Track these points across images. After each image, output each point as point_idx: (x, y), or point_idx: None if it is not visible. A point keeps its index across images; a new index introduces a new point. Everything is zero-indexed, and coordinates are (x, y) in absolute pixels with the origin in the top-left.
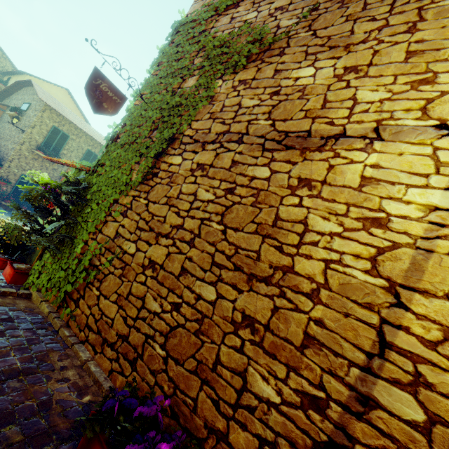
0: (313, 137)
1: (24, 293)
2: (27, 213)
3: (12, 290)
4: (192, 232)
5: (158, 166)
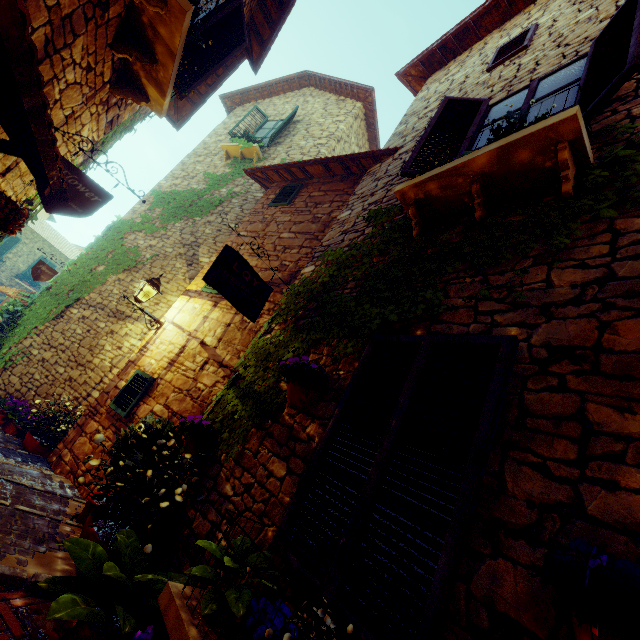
0: (124, 315)
1: None
2: None
3: None
4: (67, 347)
5: (66, 312)
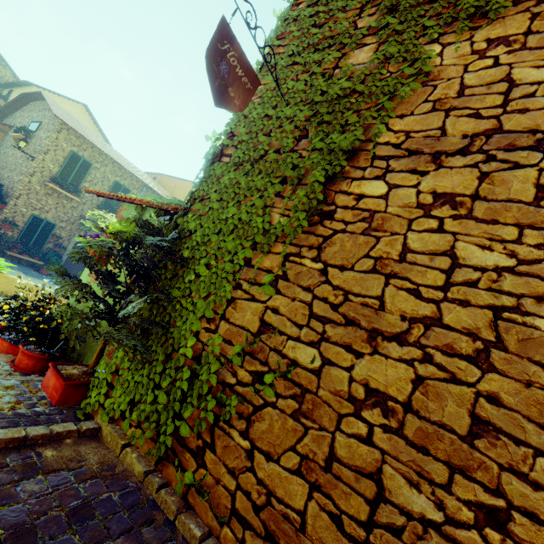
0: None
1: (88, 429)
2: (78, 281)
3: (69, 425)
4: (475, 336)
5: (330, 200)
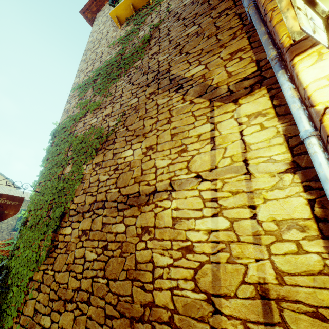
0: (142, 196)
1: None
2: None
3: None
4: (87, 291)
5: (57, 239)
